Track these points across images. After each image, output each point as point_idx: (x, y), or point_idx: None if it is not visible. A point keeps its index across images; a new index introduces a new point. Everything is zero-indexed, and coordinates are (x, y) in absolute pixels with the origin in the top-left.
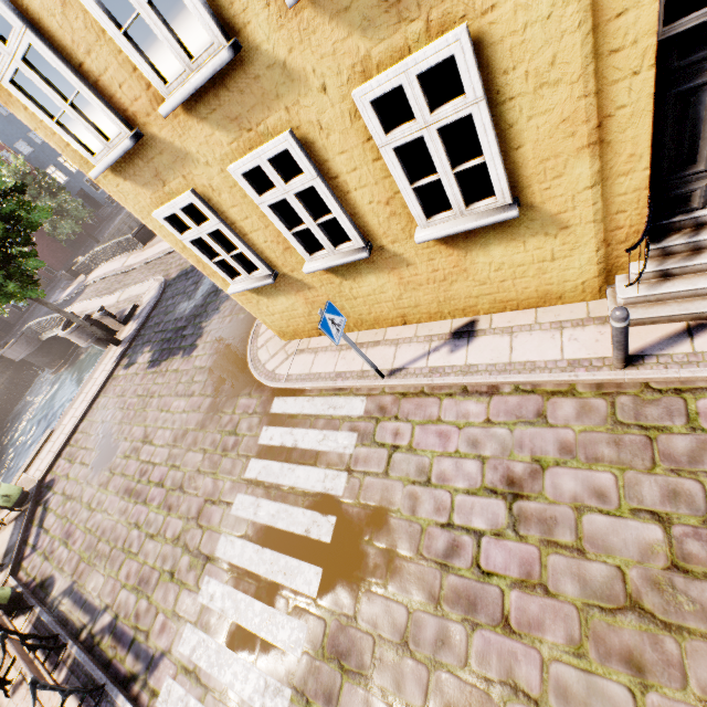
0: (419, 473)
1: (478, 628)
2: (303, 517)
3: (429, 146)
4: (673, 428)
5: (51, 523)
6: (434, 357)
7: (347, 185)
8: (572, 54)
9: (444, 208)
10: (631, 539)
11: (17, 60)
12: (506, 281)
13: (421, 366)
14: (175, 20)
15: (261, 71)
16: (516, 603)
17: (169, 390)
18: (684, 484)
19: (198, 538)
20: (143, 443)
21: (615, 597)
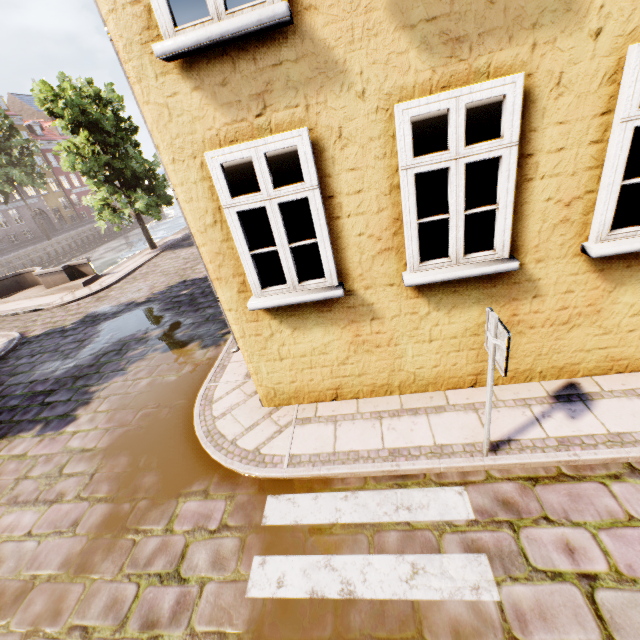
0: None
1: None
2: None
3: None
4: None
5: None
6: (551, 424)
7: (536, 168)
8: None
9: (628, 222)
10: None
11: None
12: (634, 331)
13: (538, 436)
14: None
15: None
16: None
17: None
18: None
19: None
20: None
21: None
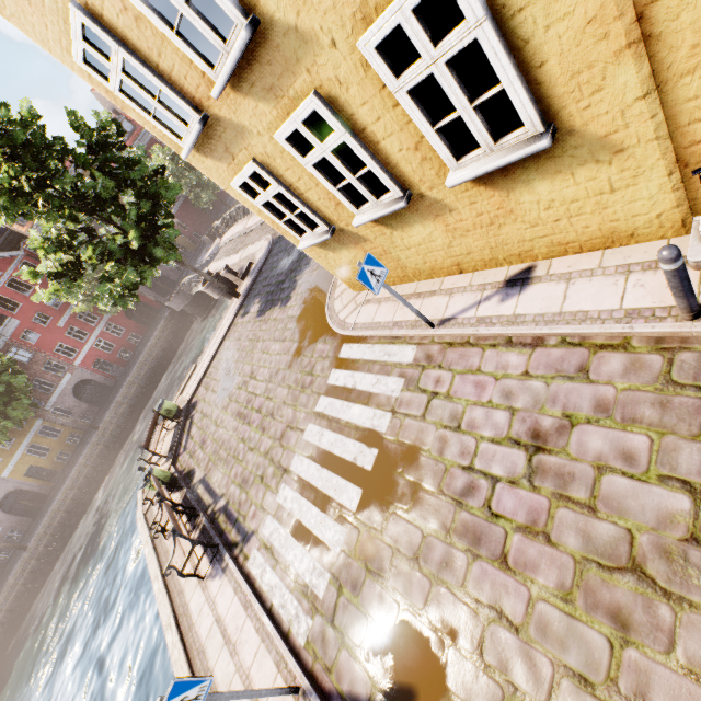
0: (451, 419)
1: (479, 559)
2: (353, 447)
3: (441, 82)
4: None
5: (194, 432)
6: (484, 307)
7: (375, 135)
8: None
9: (474, 146)
10: (650, 505)
11: (119, 73)
12: (560, 220)
13: (469, 316)
14: (207, 11)
15: (279, 40)
16: (516, 545)
17: (269, 336)
18: None
19: (280, 454)
20: (250, 378)
21: (617, 557)
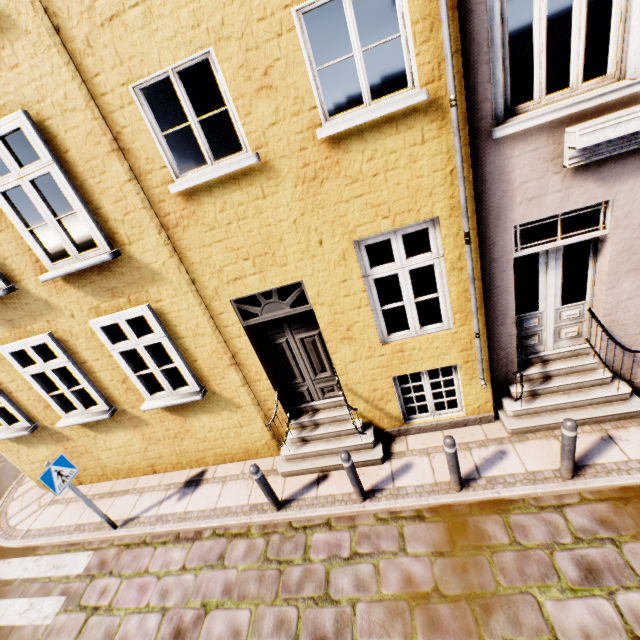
0: (105, 638)
1: None
2: None
3: (141, 353)
4: (295, 559)
5: None
6: (165, 504)
7: (94, 367)
8: (206, 324)
9: (163, 388)
10: None
11: None
12: (219, 439)
13: (152, 514)
14: None
15: (31, 301)
16: None
17: None
18: (289, 611)
19: None
20: None
21: None
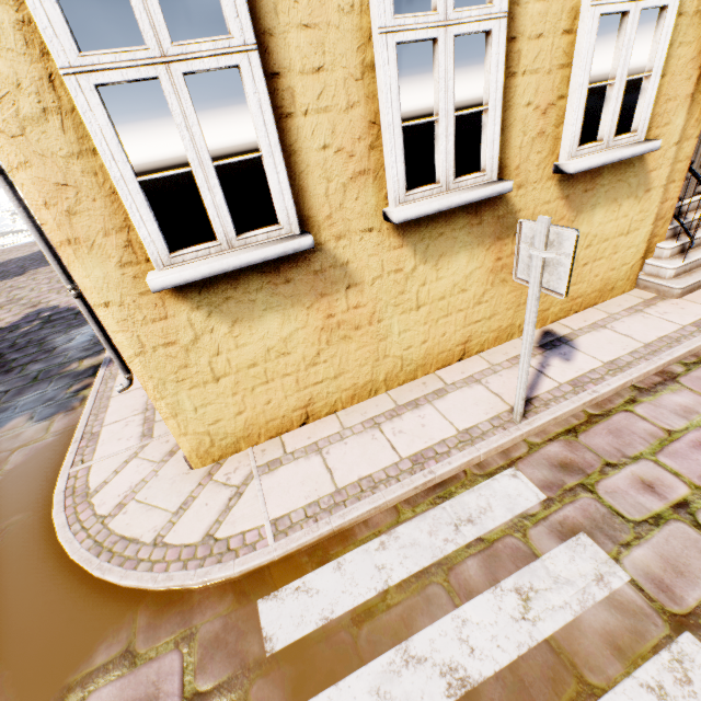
0: None
1: None
2: None
3: (626, 30)
4: None
5: None
6: (554, 371)
7: (518, 60)
8: None
9: (587, 138)
10: None
11: None
12: (587, 264)
13: (552, 386)
14: None
15: None
16: None
17: None
18: None
19: None
20: None
21: None
